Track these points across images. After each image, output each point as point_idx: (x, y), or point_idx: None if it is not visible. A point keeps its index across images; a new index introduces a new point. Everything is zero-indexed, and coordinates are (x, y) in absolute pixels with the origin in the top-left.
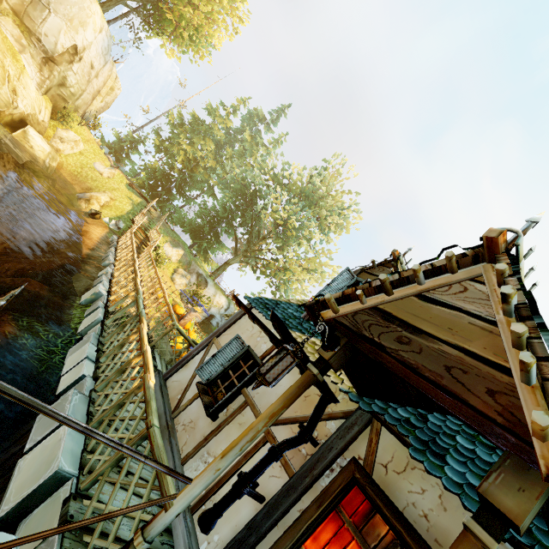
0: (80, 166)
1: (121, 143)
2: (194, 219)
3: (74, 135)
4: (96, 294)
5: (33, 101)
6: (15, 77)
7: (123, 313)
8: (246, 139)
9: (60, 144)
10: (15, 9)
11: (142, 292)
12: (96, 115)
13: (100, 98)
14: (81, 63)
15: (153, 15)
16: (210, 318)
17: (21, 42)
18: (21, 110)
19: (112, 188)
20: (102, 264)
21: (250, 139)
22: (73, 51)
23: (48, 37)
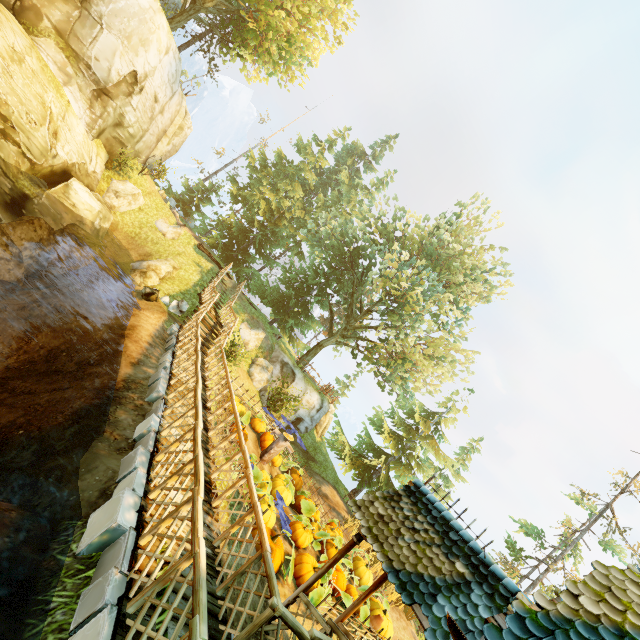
0: (138, 226)
1: (190, 194)
2: (276, 285)
3: (132, 188)
4: (111, 531)
5: (81, 147)
6: (57, 116)
7: (165, 588)
8: (342, 181)
9: (115, 199)
10: (58, 28)
11: (209, 439)
12: (161, 161)
13: (166, 139)
14: (142, 96)
15: (232, 30)
16: (297, 422)
17: (66, 71)
18: (62, 158)
19: (177, 252)
20: (146, 399)
21: (348, 181)
22: (132, 79)
23: (99, 61)
